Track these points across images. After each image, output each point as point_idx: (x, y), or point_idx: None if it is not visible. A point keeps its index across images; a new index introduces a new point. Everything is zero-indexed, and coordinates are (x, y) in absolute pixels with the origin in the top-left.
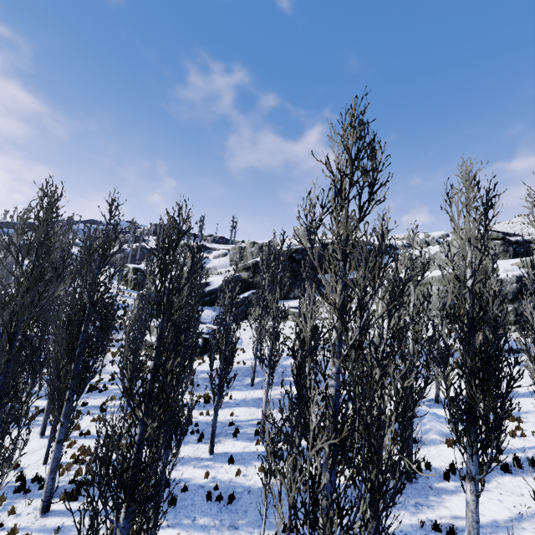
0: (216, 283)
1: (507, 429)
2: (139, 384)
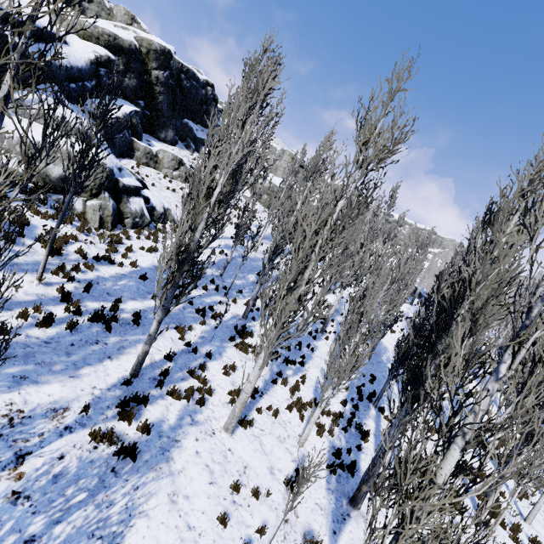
0: (76, 51)
1: None
2: None
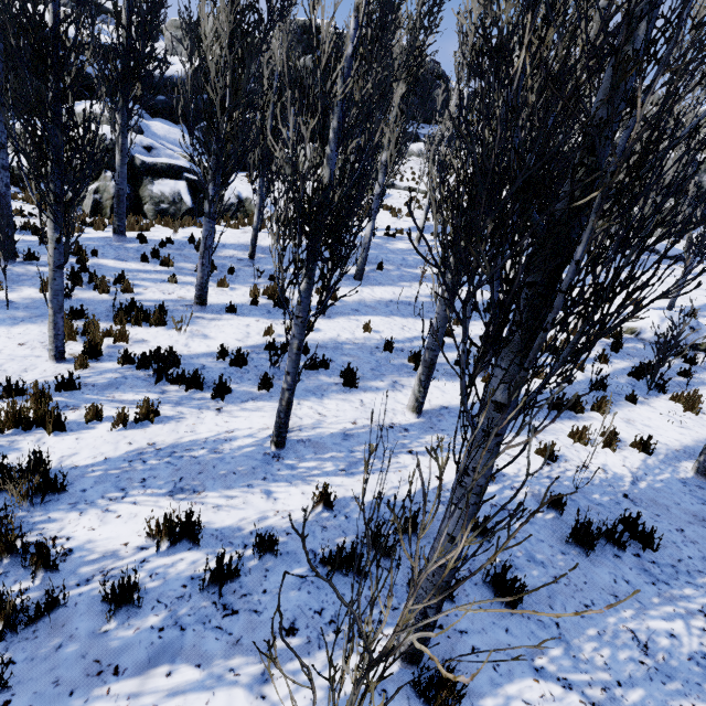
0: (176, 66)
1: None
2: (43, 256)
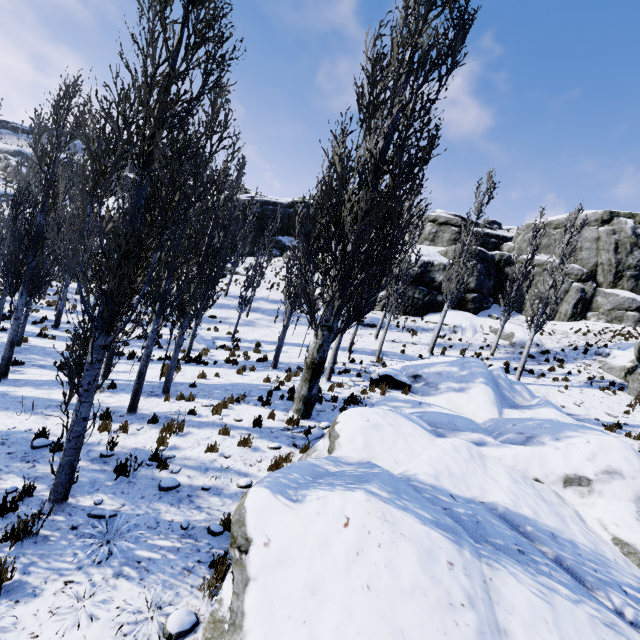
0: None
1: (241, 354)
2: None
